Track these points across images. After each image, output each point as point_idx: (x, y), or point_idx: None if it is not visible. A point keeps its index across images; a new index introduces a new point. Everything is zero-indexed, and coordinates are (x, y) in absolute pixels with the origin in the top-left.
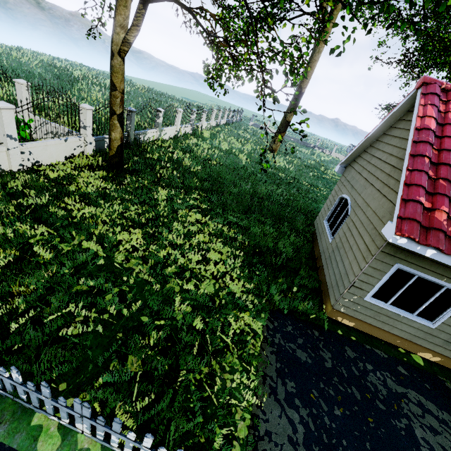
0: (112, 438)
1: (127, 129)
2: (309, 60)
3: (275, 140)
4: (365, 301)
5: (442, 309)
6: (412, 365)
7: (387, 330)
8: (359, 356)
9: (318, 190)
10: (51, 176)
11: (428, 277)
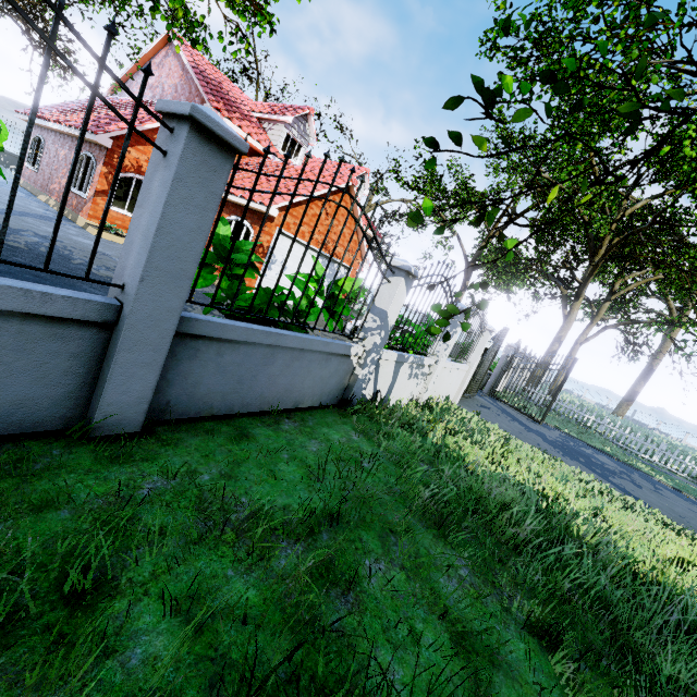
0: (669, 461)
1: None
2: (660, 346)
3: (621, 407)
4: None
5: None
6: None
7: None
8: None
9: None
10: None
11: None
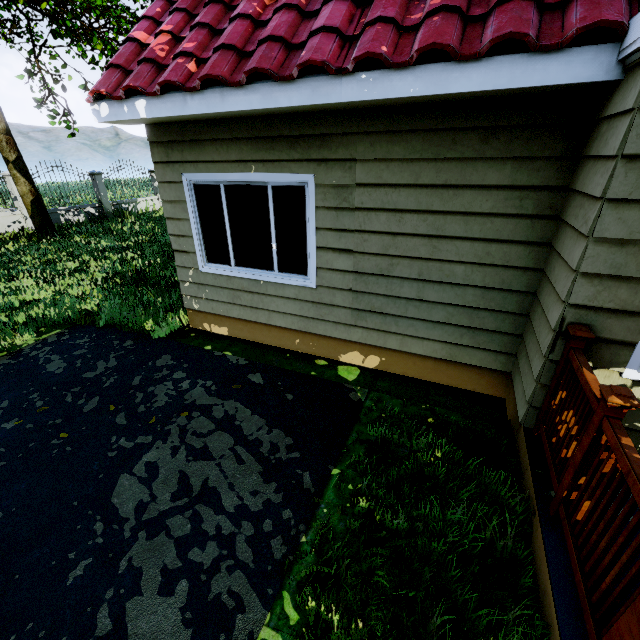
0: None
1: (99, 198)
2: None
3: None
4: (205, 274)
5: (302, 237)
6: (295, 371)
7: (267, 323)
8: (175, 365)
9: None
10: None
11: (232, 177)
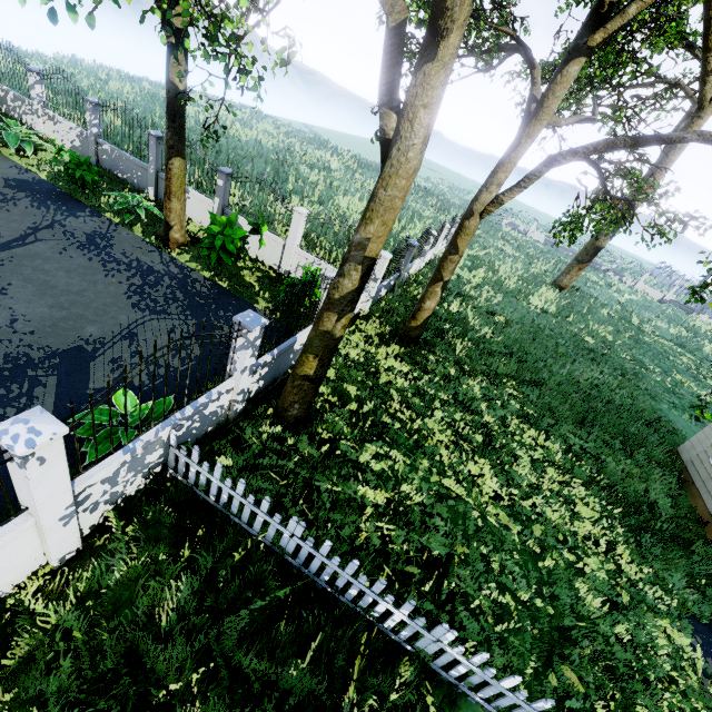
0: None
1: (400, 267)
2: (660, 160)
3: (570, 272)
4: None
5: None
6: None
7: None
8: None
9: (648, 372)
10: (352, 356)
11: None
